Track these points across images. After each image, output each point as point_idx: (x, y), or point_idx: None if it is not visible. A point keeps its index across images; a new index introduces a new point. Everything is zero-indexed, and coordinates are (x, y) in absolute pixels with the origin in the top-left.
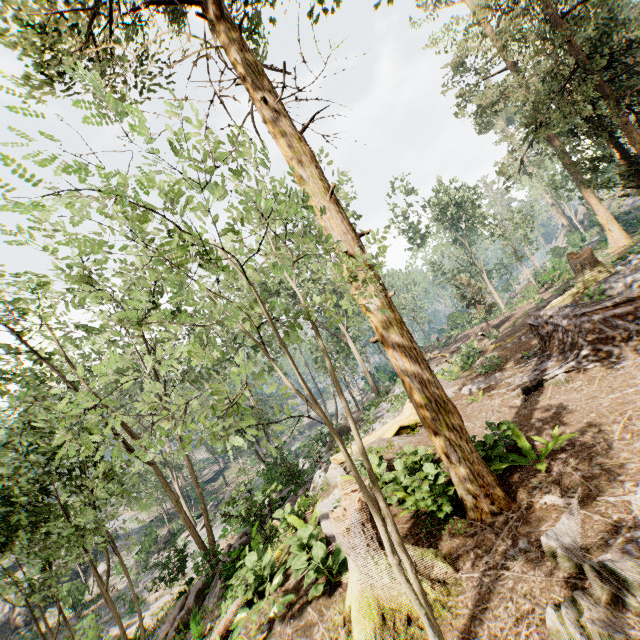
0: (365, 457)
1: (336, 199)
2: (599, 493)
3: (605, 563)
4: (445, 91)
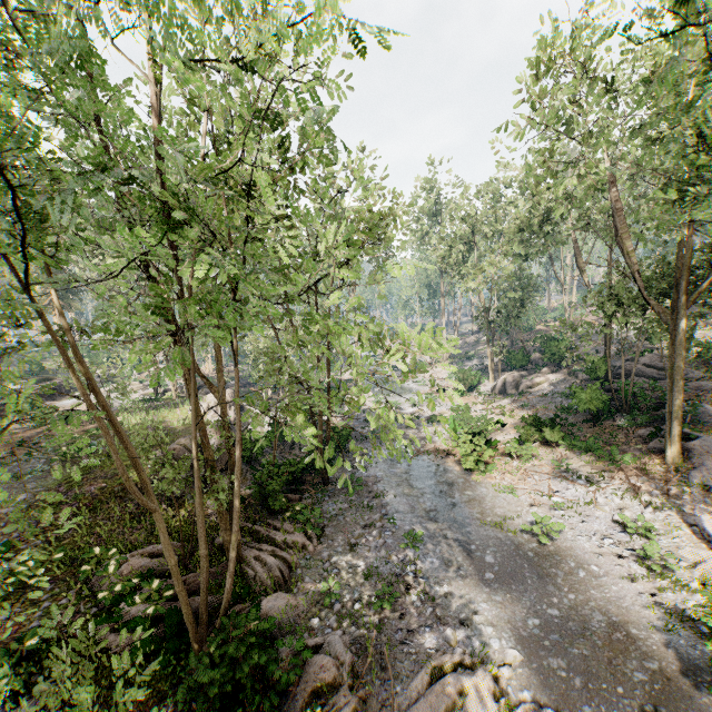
0: None
1: None
2: None
3: None
4: None
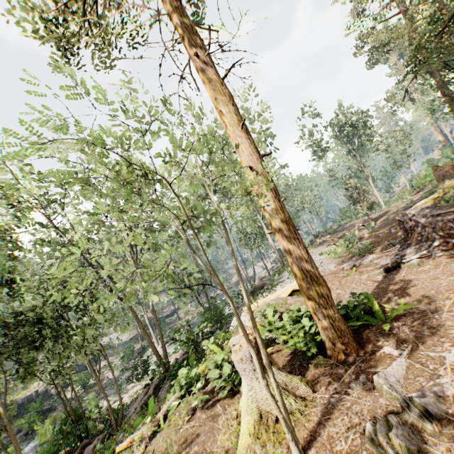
0: (250, 314)
1: (246, 129)
2: (424, 349)
3: (414, 398)
4: (347, 34)
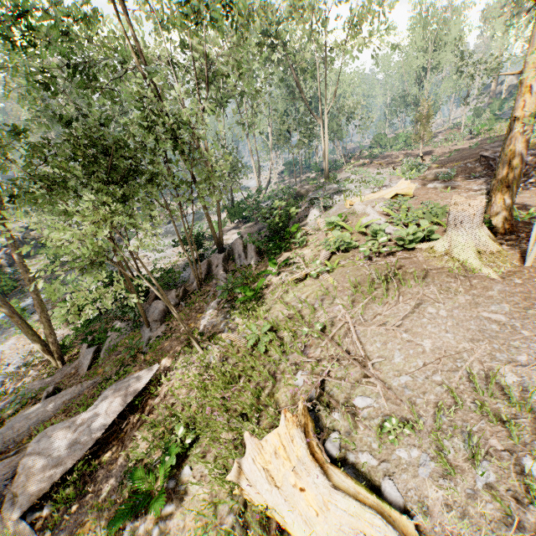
0: None
1: None
2: None
3: None
4: None
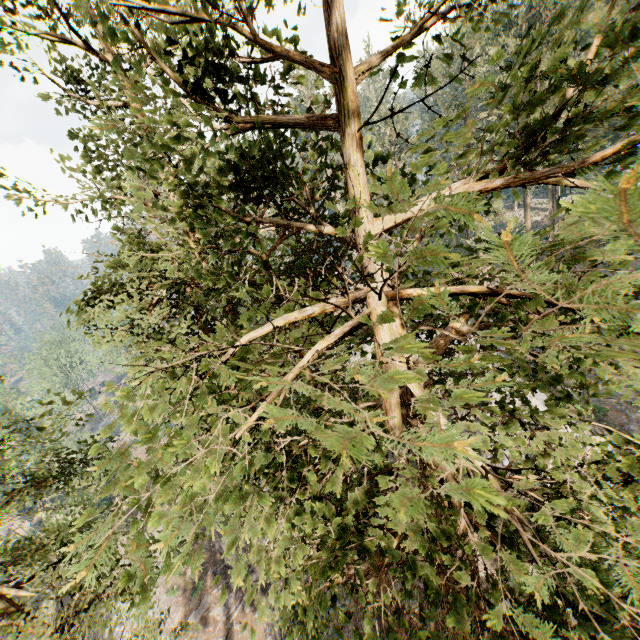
0: None
1: None
2: None
3: None
4: None
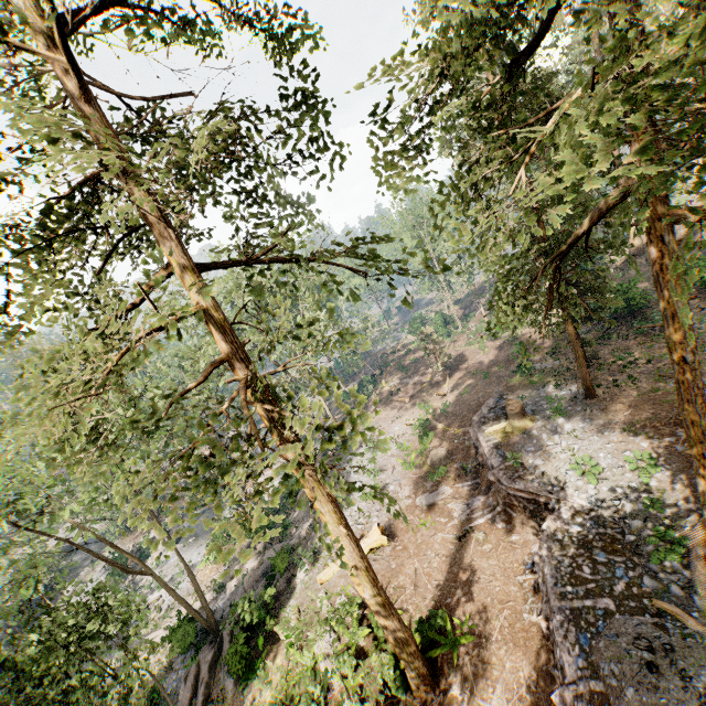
0: None
1: (345, 524)
2: (477, 692)
3: None
4: None
